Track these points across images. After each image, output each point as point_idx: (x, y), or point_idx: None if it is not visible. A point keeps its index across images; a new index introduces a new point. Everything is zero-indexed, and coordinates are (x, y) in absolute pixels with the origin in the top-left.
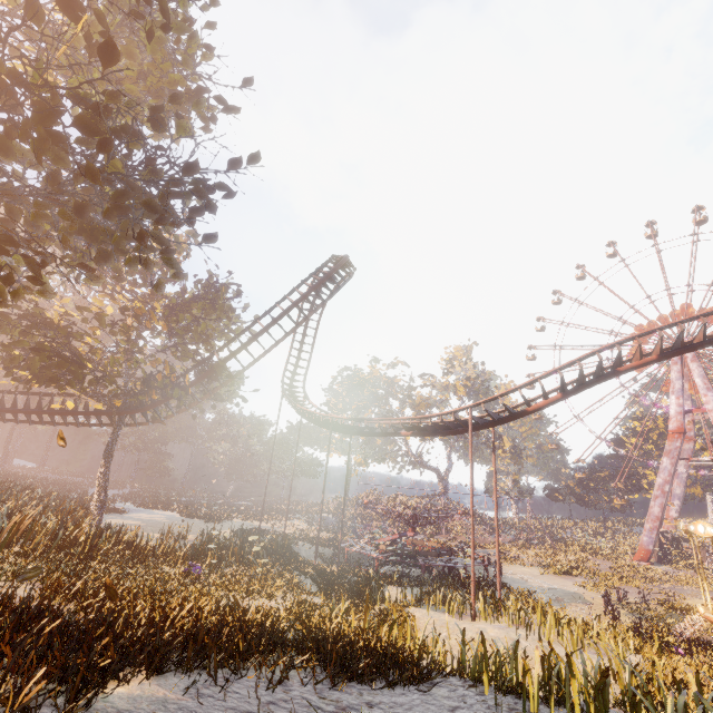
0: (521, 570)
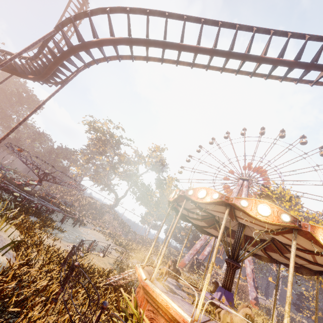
0: (96, 234)
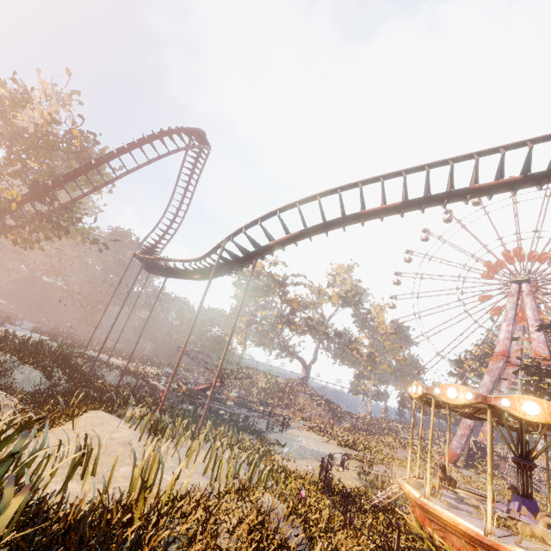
0: (310, 436)
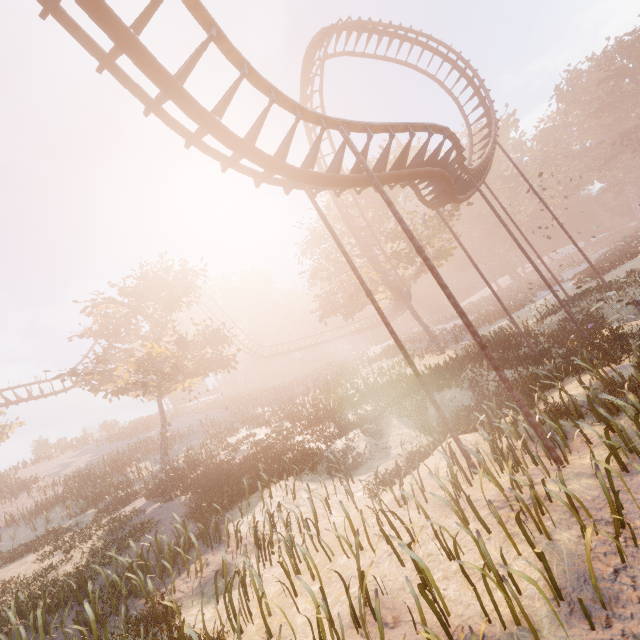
0: None
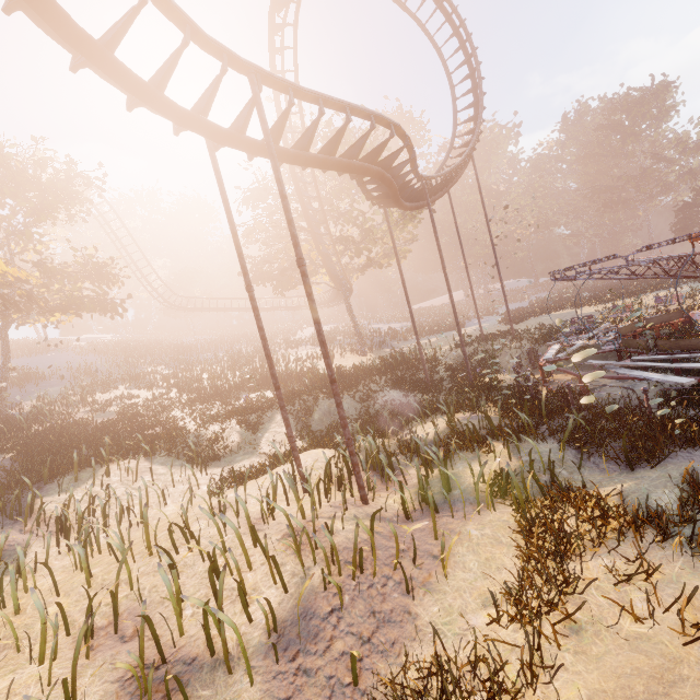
0: None
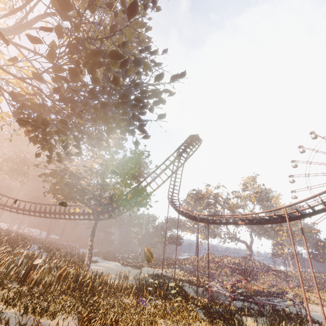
0: (319, 309)
